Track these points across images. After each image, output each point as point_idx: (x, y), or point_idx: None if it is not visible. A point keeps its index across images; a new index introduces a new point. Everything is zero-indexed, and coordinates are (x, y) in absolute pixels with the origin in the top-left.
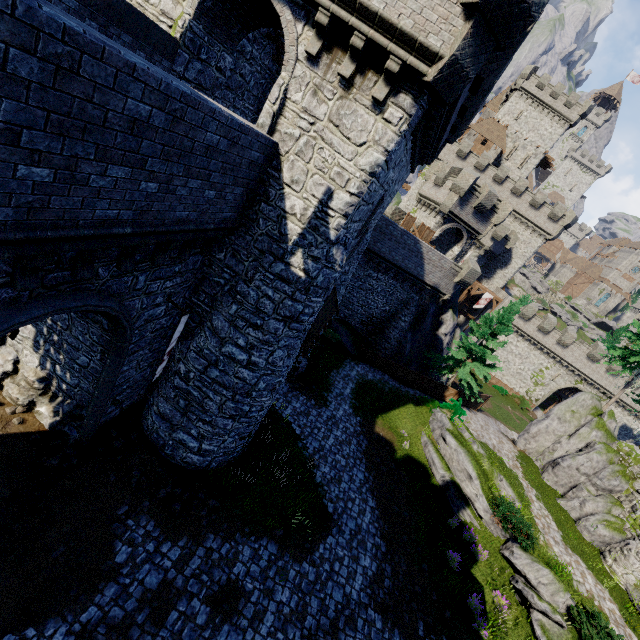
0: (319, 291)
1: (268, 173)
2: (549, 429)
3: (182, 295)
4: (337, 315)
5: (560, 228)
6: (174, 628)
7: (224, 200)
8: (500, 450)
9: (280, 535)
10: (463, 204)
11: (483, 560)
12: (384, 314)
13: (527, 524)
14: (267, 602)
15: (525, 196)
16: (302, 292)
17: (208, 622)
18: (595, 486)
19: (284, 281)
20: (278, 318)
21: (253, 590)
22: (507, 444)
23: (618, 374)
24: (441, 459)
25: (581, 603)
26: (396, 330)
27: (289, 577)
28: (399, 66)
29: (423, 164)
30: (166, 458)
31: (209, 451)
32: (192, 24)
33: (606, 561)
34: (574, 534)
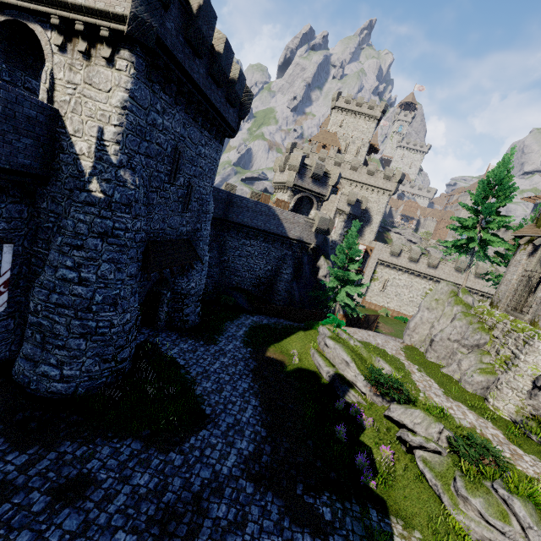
0: (122, 207)
1: (58, 132)
2: (423, 320)
3: (19, 243)
4: (202, 264)
5: (395, 184)
6: (3, 517)
7: (12, 146)
8: (384, 346)
9: (146, 434)
10: (302, 177)
11: (369, 426)
12: (269, 273)
13: (397, 381)
14: (121, 486)
15: (362, 170)
16: (107, 210)
17: (46, 509)
18: (465, 347)
19: (91, 205)
20: (94, 236)
21: (106, 479)
22: (393, 342)
23: (485, 276)
24: (324, 360)
25: (463, 435)
26: (282, 283)
27: (151, 465)
28: (108, 32)
29: (226, 135)
30: (32, 393)
31: (72, 377)
32: None
33: (489, 402)
34: (457, 389)
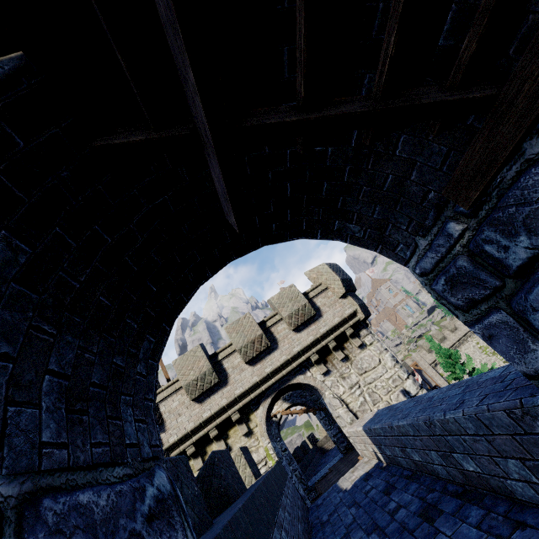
0: None
1: None
2: None
3: None
4: None
5: None
6: None
7: None
8: None
9: None
10: None
11: None
12: None
13: None
14: None
15: None
16: None
17: None
18: None
19: None
20: None
21: None
22: None
23: None
24: None
25: None
26: None
27: None
28: (351, 329)
29: None
30: None
31: None
32: (272, 445)
33: None
34: None
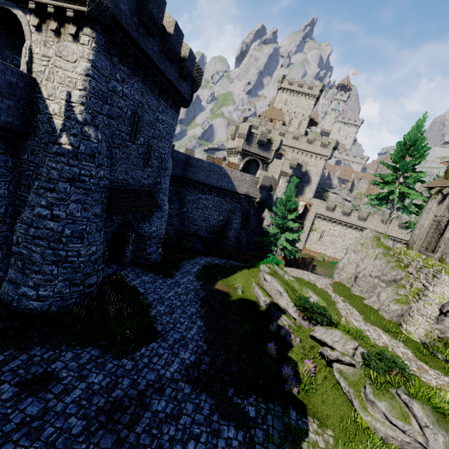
0: (87, 157)
1: (36, 96)
2: (350, 260)
3: (5, 188)
4: (161, 211)
5: (331, 150)
6: None
7: None
8: (315, 281)
9: (104, 344)
10: (249, 143)
11: (296, 345)
12: (221, 223)
13: (321, 307)
14: (78, 383)
15: (302, 139)
16: (74, 159)
17: (13, 397)
18: (384, 282)
19: (61, 156)
20: (64, 180)
21: (67, 377)
22: (324, 279)
23: None
24: (262, 291)
25: (377, 353)
26: (232, 230)
27: (106, 368)
28: (73, 13)
29: (181, 105)
30: (13, 309)
31: (47, 297)
32: None
33: (403, 327)
34: (376, 317)
